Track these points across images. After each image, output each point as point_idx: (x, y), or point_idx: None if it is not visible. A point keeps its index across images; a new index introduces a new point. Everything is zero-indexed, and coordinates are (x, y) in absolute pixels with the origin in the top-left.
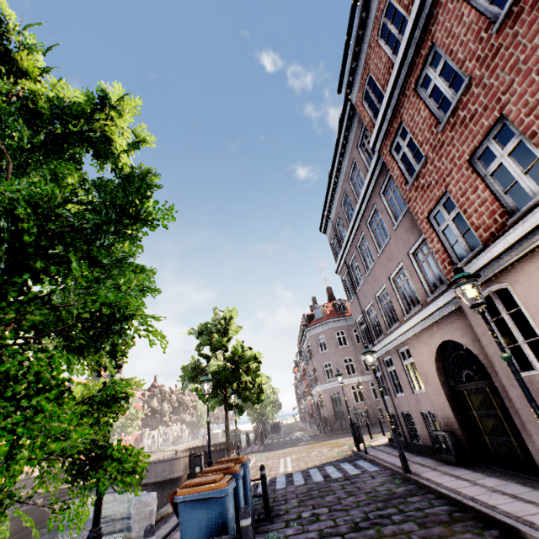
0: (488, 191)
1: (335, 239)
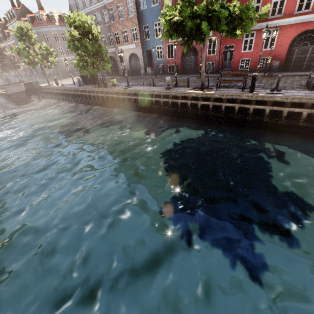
0: (123, 38)
1: (73, 1)
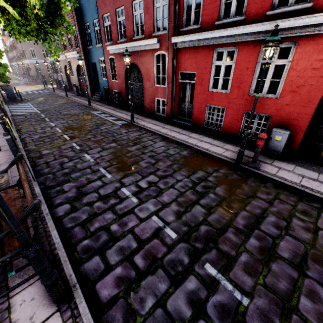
0: (68, 41)
1: None
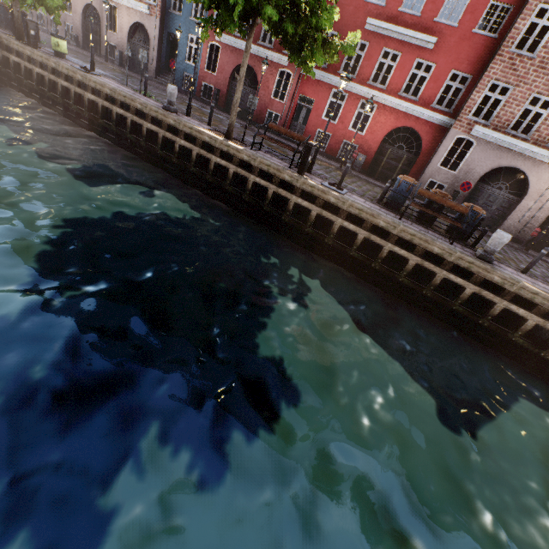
0: None
1: None
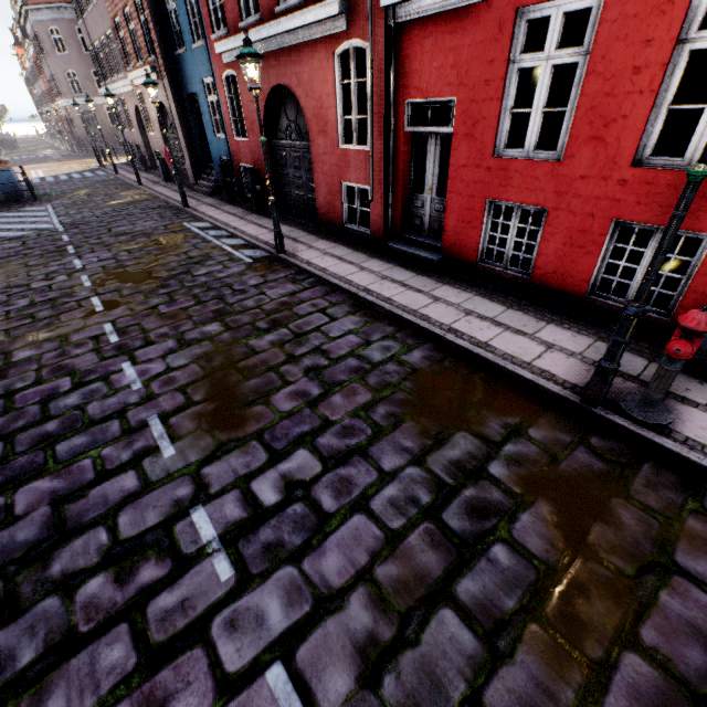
0: (131, 40)
1: None
